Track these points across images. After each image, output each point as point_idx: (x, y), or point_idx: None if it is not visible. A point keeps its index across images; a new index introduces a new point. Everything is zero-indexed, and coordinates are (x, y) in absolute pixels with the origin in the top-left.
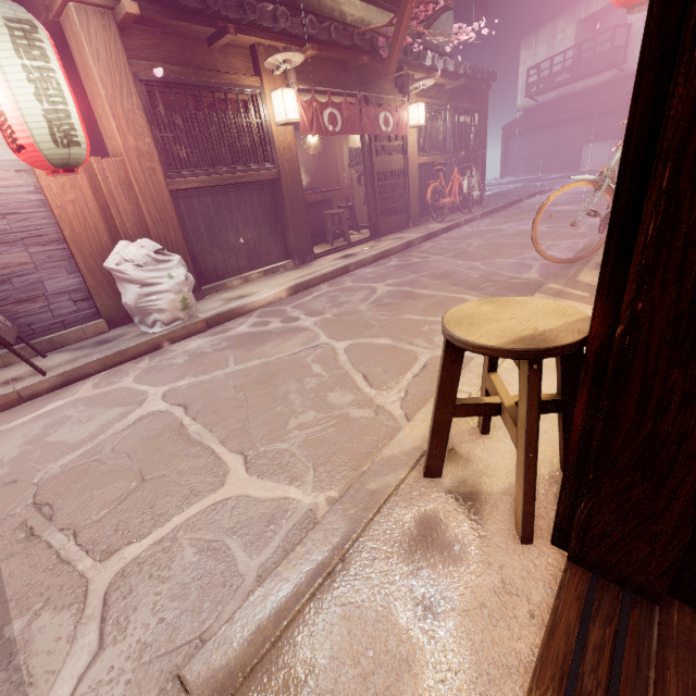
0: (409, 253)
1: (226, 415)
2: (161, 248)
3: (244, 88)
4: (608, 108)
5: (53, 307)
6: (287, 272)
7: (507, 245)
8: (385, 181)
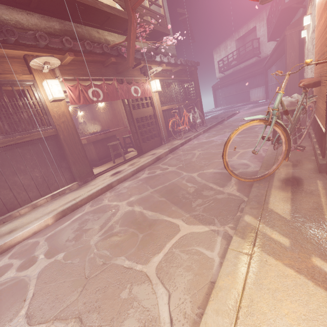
0: (157, 165)
1: None
2: None
3: (17, 82)
4: (257, 73)
5: None
6: (69, 194)
7: (215, 154)
8: (146, 121)
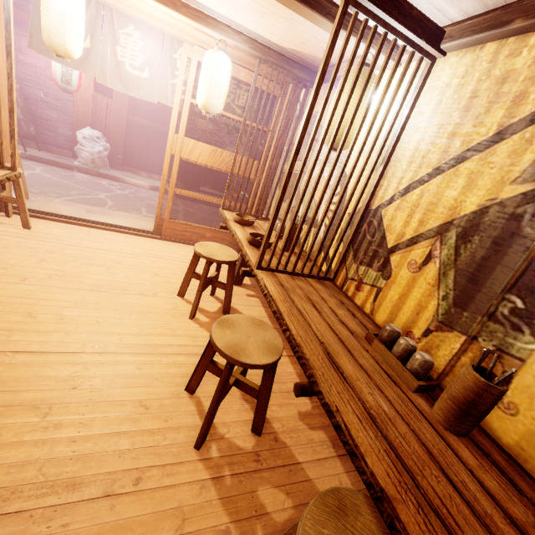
0: None
1: (27, 181)
2: (100, 137)
3: None
4: None
5: (57, 138)
6: None
7: None
8: None
